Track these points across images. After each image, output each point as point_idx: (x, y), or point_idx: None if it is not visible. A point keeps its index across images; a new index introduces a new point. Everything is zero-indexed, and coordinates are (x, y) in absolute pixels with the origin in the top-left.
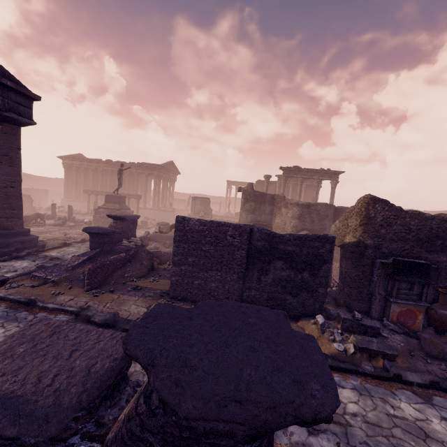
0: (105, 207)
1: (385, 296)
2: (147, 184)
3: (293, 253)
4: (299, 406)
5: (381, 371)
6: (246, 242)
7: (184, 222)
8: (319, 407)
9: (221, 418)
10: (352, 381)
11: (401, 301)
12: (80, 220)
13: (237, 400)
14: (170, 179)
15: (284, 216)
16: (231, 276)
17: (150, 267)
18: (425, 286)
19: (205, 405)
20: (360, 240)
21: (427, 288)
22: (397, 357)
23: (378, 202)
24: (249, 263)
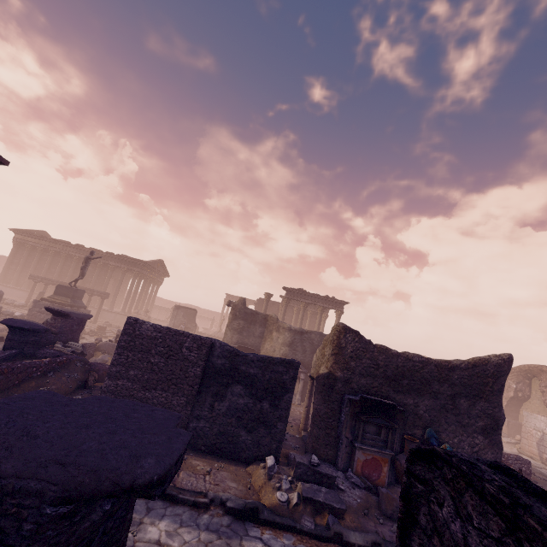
0: (50, 300)
1: (351, 440)
2: (124, 281)
3: (255, 376)
4: (123, 474)
5: (323, 530)
6: (203, 358)
7: (136, 325)
8: (142, 475)
9: (37, 478)
10: (284, 540)
11: (365, 447)
12: (8, 312)
13: (63, 463)
14: (154, 280)
15: (275, 341)
16: (179, 400)
17: (82, 383)
18: (390, 430)
19: (26, 465)
20: (330, 371)
21: (394, 434)
22: (348, 514)
23: (349, 332)
24: (204, 384)
